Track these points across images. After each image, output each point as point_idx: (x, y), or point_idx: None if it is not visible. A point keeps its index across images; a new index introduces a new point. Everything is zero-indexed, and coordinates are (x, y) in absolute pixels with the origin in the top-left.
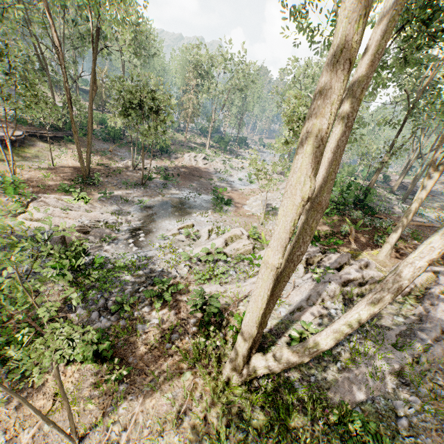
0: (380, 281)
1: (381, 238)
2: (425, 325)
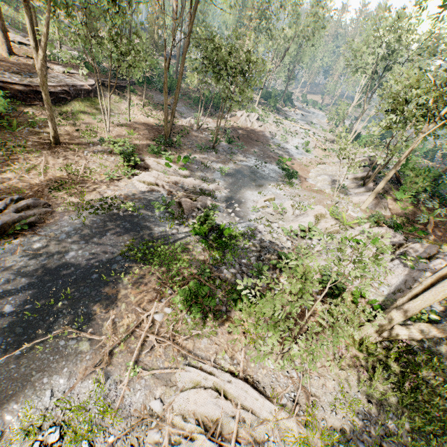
0: None
1: None
2: None
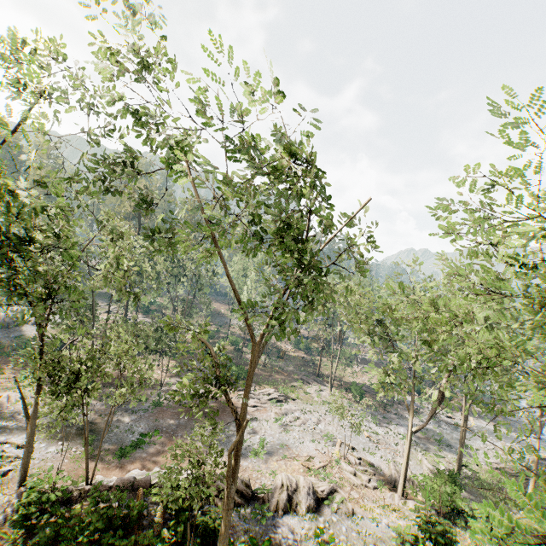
0: None
1: None
2: None
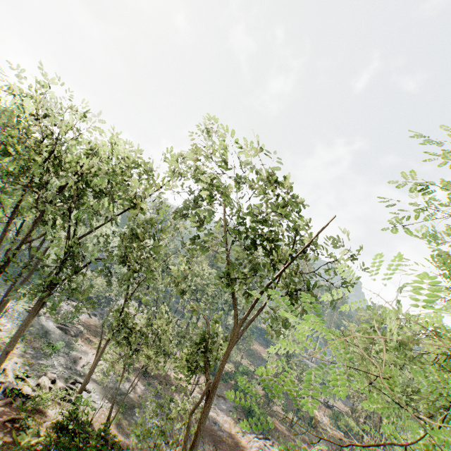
0: None
1: None
2: None
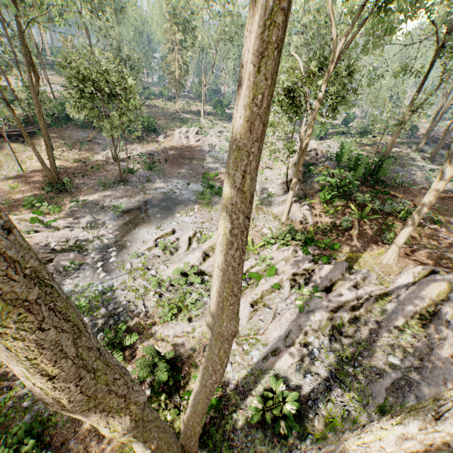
0: (380, 298)
1: (389, 234)
2: (425, 373)
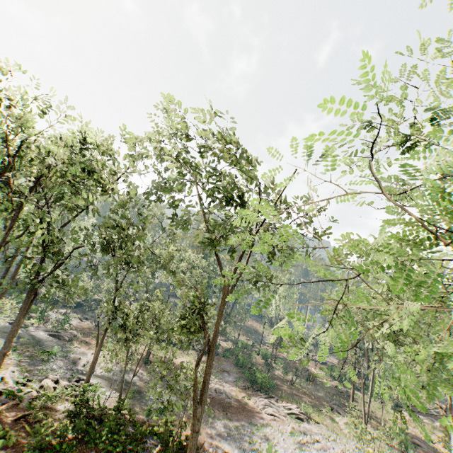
0: None
1: None
2: None
